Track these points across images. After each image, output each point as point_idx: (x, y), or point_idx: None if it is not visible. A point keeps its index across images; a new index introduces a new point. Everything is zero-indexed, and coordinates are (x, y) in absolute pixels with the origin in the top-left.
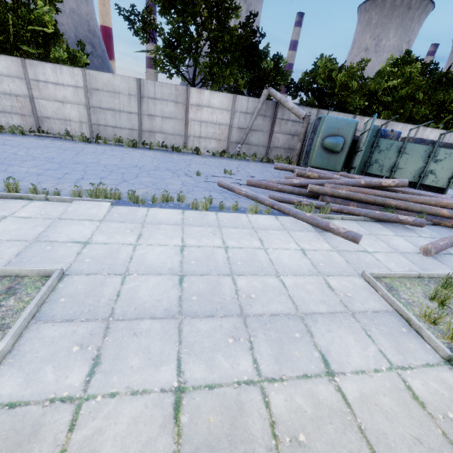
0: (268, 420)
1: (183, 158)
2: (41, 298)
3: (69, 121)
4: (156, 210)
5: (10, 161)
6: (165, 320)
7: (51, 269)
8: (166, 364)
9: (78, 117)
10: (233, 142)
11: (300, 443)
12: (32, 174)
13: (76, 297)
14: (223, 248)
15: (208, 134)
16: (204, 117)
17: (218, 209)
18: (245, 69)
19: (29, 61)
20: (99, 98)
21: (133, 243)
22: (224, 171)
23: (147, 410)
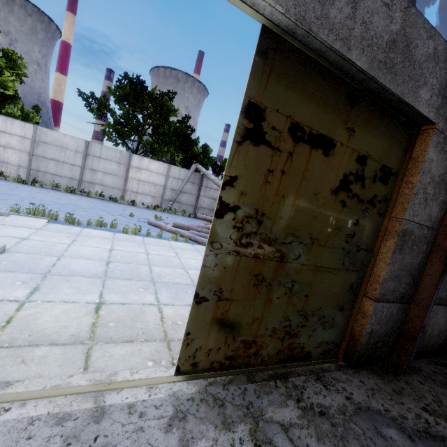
0: (160, 316)
1: (119, 206)
2: None
3: (6, 163)
4: (90, 230)
5: None
6: (93, 278)
7: None
8: (92, 294)
9: (18, 162)
10: (166, 200)
11: (178, 324)
12: None
13: (17, 262)
14: (145, 253)
15: (145, 191)
16: (142, 177)
17: (145, 235)
18: (181, 150)
19: None
20: (45, 149)
21: (68, 243)
22: (155, 217)
23: (76, 308)
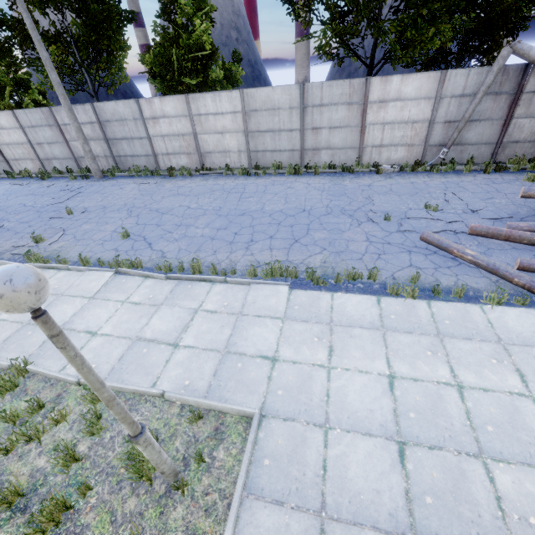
0: None
1: (359, 185)
2: (248, 461)
3: (228, 152)
4: (341, 297)
5: (187, 220)
6: None
7: (249, 411)
8: None
9: (237, 147)
10: (433, 145)
11: None
12: (207, 238)
13: (279, 460)
14: (454, 388)
15: (393, 139)
16: (389, 116)
17: (429, 293)
18: (460, 12)
19: (191, 96)
20: (257, 120)
21: (325, 365)
22: (424, 206)
23: None
